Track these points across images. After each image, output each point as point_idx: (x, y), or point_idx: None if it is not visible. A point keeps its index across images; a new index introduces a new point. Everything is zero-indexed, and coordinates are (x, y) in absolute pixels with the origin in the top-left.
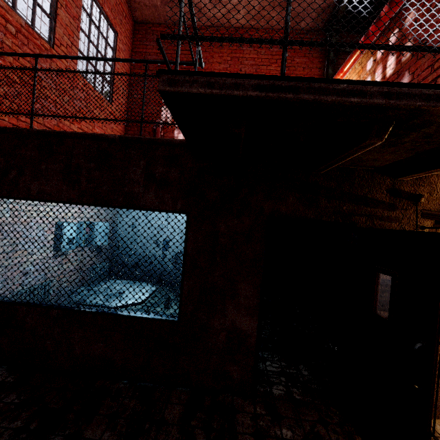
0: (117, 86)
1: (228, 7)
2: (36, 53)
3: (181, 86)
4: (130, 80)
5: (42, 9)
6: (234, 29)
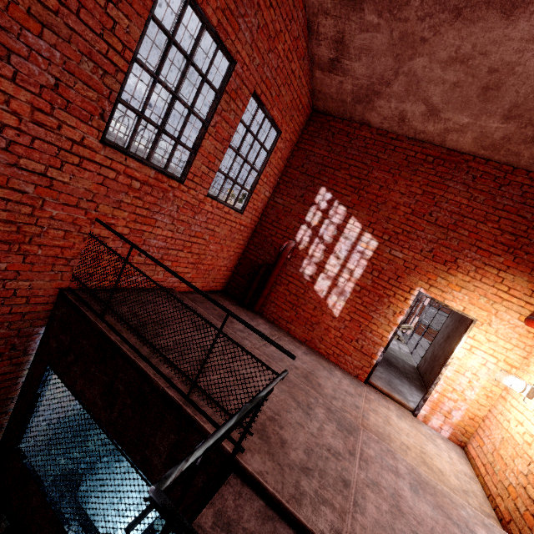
0: (259, 191)
1: (448, 125)
2: (132, 243)
3: None
4: (280, 178)
5: (183, 146)
6: (448, 151)
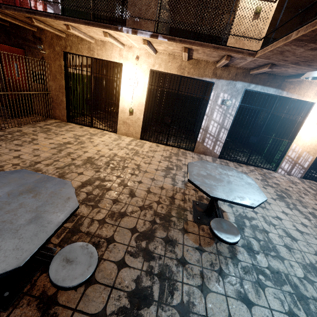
0: None
1: None
2: None
3: None
4: None
5: None
6: None
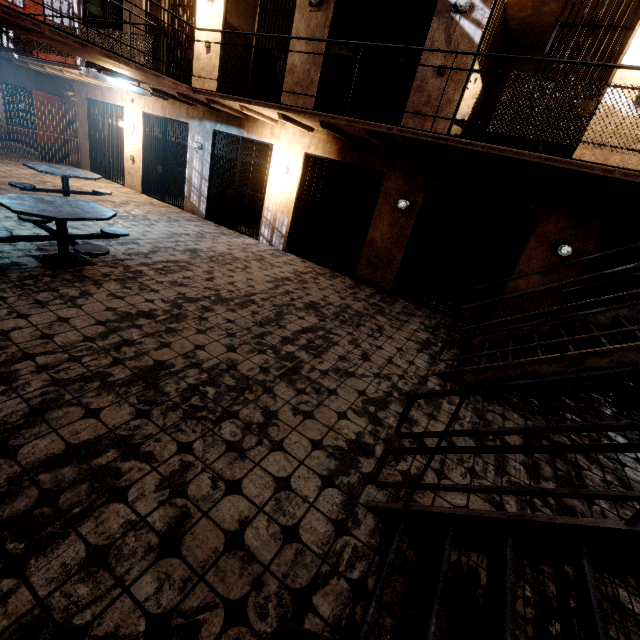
0: None
1: None
2: None
3: None
4: None
5: None
6: None
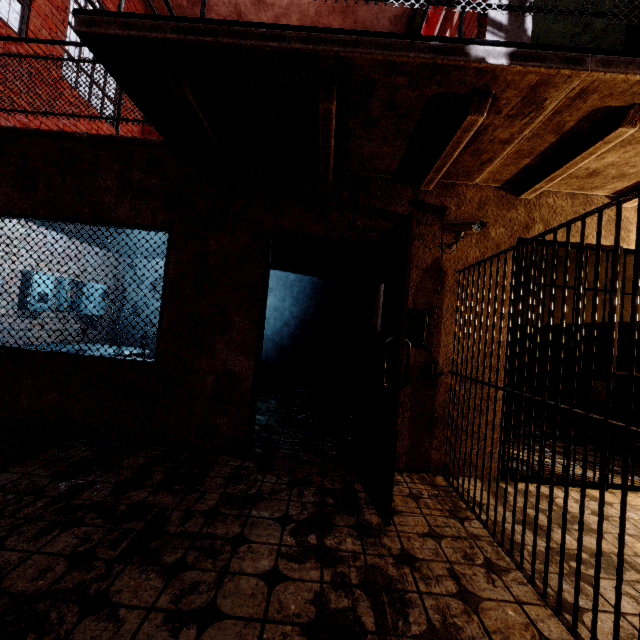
0: (126, 107)
1: (276, 12)
2: None
3: (98, 27)
4: None
5: None
6: None
